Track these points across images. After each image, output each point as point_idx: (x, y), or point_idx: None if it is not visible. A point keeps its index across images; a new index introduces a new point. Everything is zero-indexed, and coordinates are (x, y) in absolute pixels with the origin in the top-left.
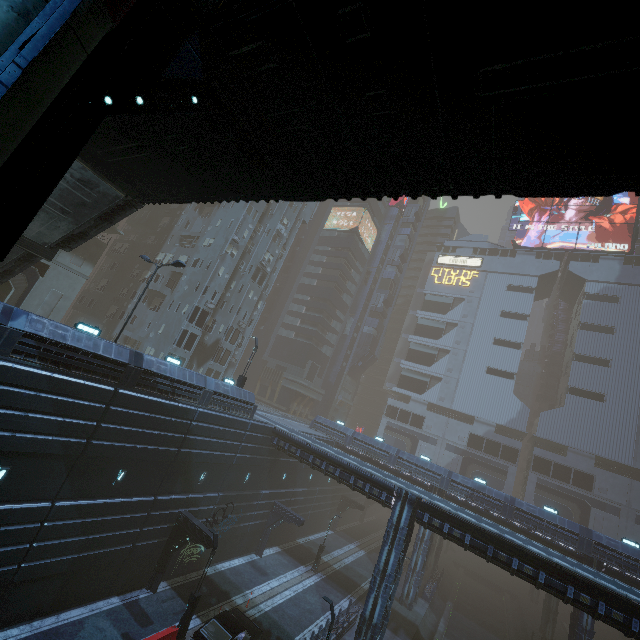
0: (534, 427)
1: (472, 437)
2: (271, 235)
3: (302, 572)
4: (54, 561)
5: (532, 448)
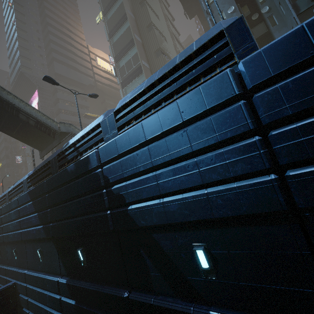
0: None
1: None
2: None
3: None
4: None
5: None
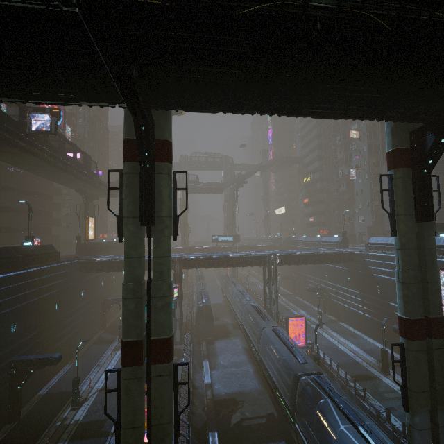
0: None
1: None
2: None
3: None
4: None
5: None
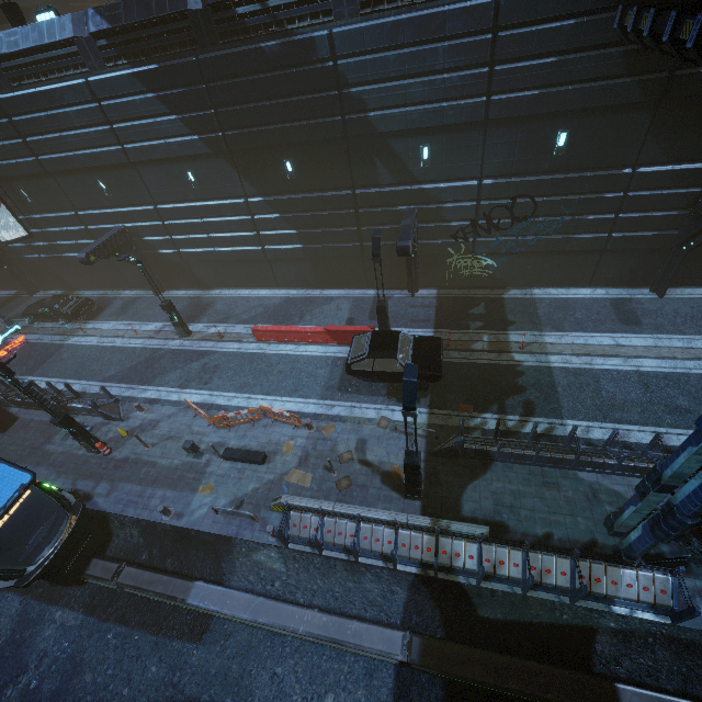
0: None
1: None
2: None
3: None
4: (286, 248)
5: None
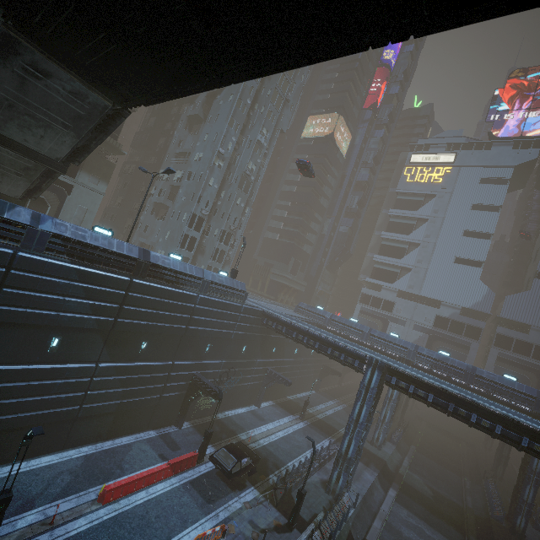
0: (498, 309)
1: (438, 318)
2: (252, 146)
3: (291, 419)
4: (104, 404)
5: (495, 327)
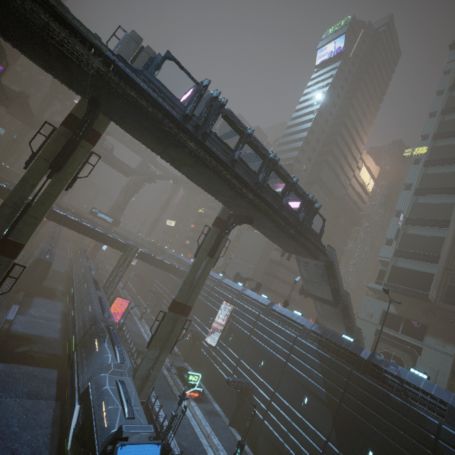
0: None
1: None
2: None
3: None
4: None
5: None
